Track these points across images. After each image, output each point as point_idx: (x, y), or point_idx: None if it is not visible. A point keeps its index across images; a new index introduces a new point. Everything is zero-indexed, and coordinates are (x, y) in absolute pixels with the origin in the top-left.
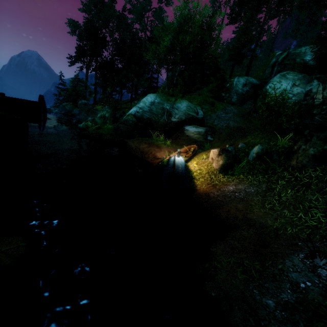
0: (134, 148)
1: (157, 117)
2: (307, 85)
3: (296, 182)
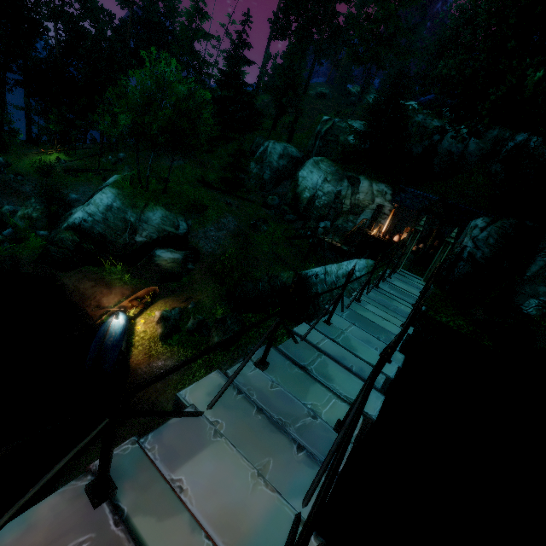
0: (71, 289)
1: (114, 233)
2: (339, 183)
3: (209, 363)
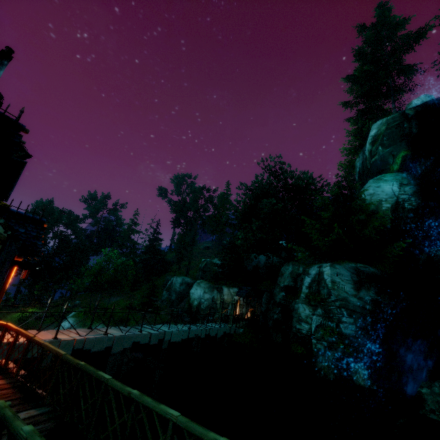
0: None
1: None
2: (213, 292)
3: None
